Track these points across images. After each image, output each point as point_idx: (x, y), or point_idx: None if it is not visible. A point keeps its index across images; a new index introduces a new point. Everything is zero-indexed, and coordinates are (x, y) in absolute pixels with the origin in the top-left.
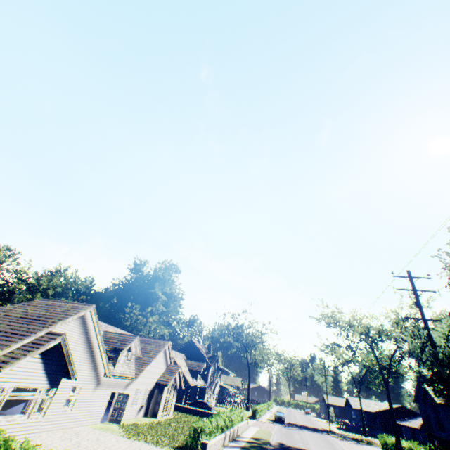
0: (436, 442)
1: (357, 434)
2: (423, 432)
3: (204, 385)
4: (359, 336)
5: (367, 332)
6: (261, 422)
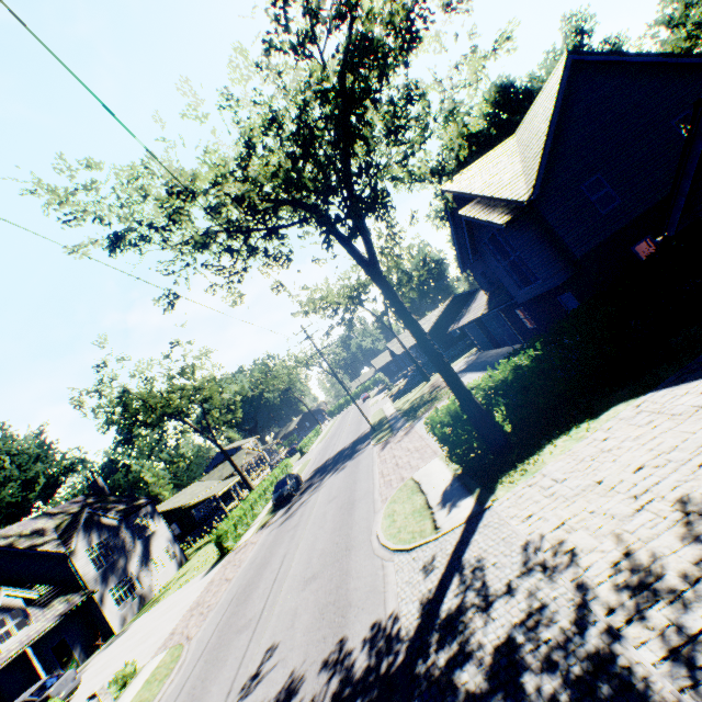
0: (519, 311)
1: (419, 386)
2: (495, 312)
3: (62, 616)
4: (240, 189)
5: (249, 153)
6: (229, 564)
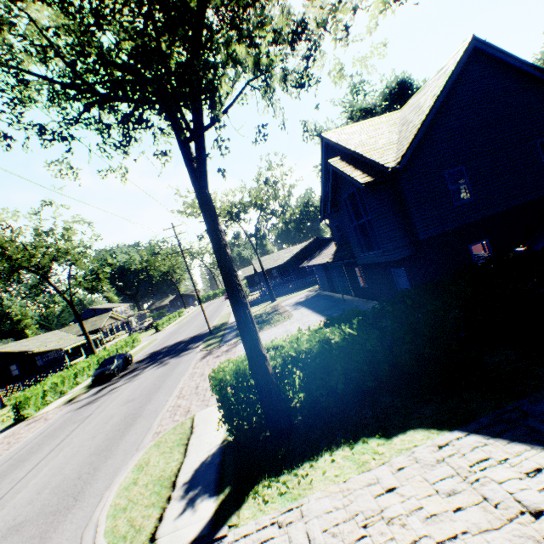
0: (358, 268)
1: (266, 302)
2: (339, 263)
3: None
4: (53, 19)
5: None
6: (10, 437)
